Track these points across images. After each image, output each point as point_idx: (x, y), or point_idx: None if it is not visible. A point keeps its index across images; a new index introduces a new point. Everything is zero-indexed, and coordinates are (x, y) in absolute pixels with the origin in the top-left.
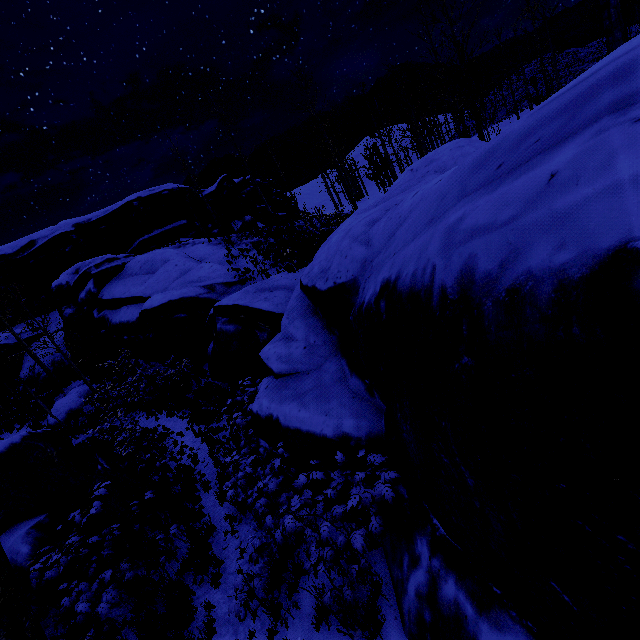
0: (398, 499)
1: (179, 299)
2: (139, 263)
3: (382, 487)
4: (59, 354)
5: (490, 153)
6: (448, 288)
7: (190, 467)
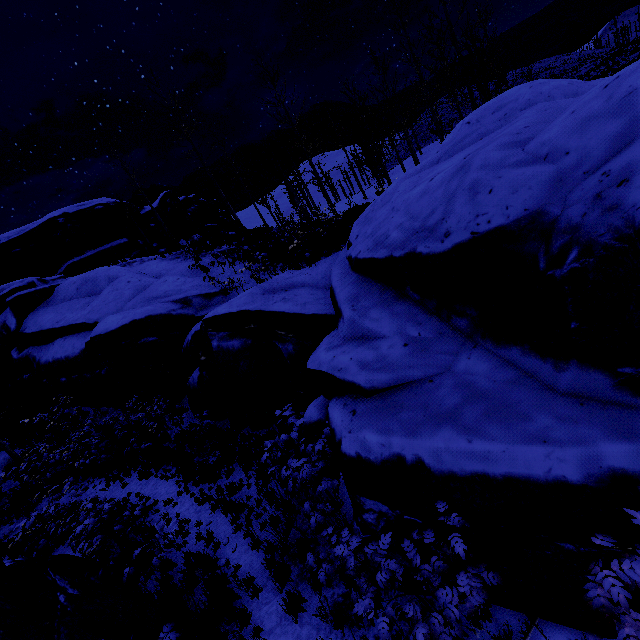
0: None
1: (146, 318)
2: (75, 284)
3: None
4: None
5: None
6: None
7: (209, 556)
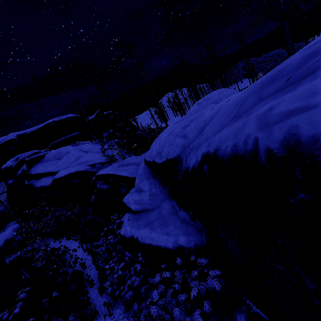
0: (218, 286)
1: (75, 172)
2: (53, 154)
3: (212, 281)
4: (2, 206)
5: (277, 74)
6: (274, 149)
7: (81, 271)
